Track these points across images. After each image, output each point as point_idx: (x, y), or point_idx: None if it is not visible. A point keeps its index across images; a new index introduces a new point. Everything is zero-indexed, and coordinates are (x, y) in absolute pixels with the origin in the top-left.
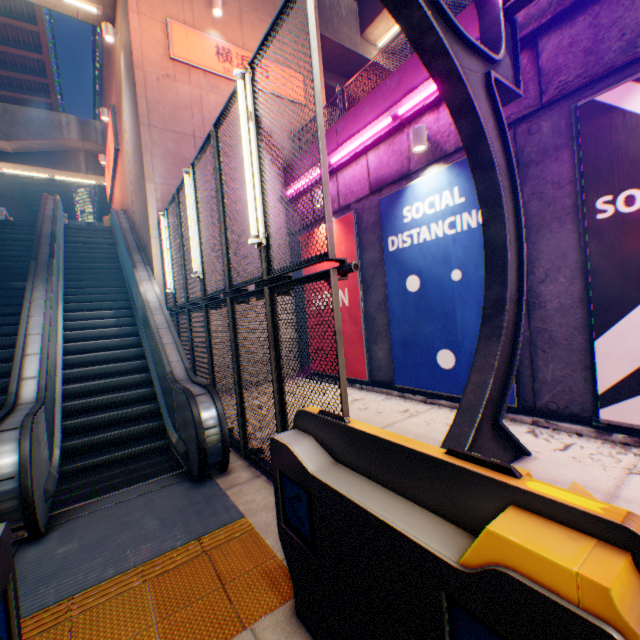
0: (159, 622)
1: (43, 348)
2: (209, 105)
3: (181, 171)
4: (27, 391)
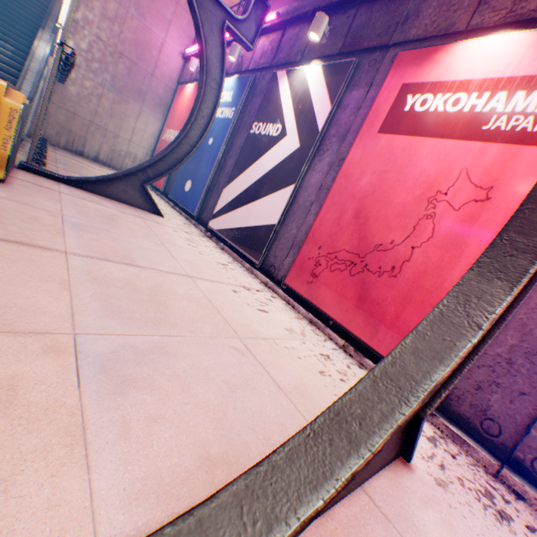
0: None
1: None
2: None
3: None
4: None
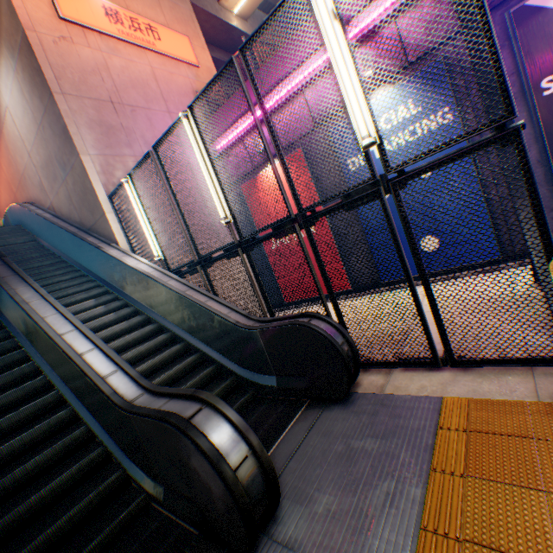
0: (547, 488)
1: (95, 341)
2: (115, 69)
3: (111, 139)
4: (121, 387)
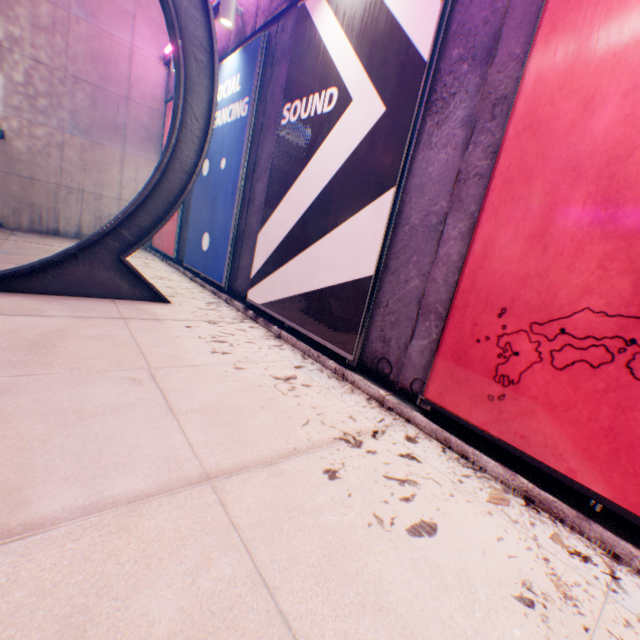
0: None
1: None
2: None
3: None
4: None
